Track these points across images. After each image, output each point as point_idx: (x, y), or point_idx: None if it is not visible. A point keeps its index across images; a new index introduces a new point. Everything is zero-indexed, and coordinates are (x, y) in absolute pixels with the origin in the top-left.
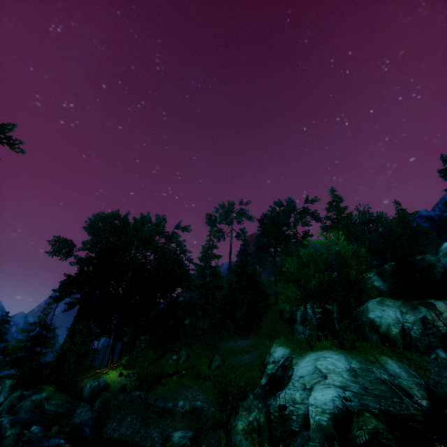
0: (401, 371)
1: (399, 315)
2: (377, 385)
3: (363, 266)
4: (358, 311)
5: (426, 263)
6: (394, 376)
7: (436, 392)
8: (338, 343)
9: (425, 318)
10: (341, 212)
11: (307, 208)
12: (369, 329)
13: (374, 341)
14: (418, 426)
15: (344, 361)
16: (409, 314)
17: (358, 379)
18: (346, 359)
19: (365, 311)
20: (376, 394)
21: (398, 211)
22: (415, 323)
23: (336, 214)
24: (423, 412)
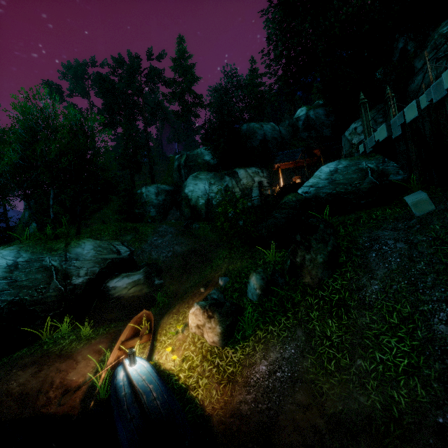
0: (93, 251)
1: (207, 187)
2: (34, 275)
3: (82, 138)
4: (182, 188)
5: (249, 132)
6: (69, 260)
7: (136, 261)
8: (89, 229)
9: (227, 186)
10: (186, 73)
11: (156, 68)
12: (184, 203)
13: (185, 214)
14: (39, 308)
15: (12, 256)
16: (216, 185)
17: (14, 274)
18: (16, 254)
19: (185, 187)
20: (22, 286)
21: (251, 71)
22: (219, 192)
23: (182, 76)
24: (62, 292)
